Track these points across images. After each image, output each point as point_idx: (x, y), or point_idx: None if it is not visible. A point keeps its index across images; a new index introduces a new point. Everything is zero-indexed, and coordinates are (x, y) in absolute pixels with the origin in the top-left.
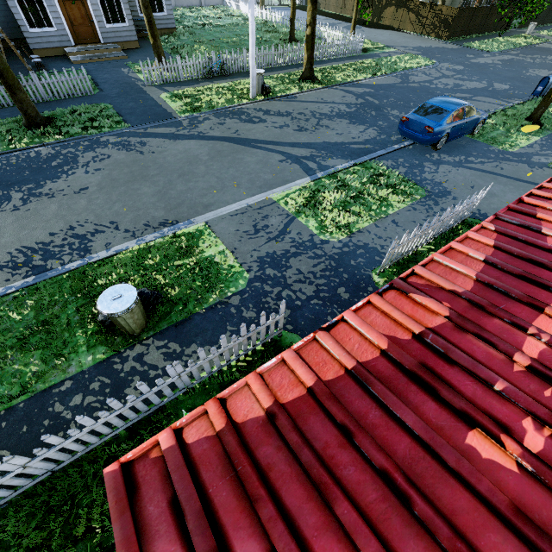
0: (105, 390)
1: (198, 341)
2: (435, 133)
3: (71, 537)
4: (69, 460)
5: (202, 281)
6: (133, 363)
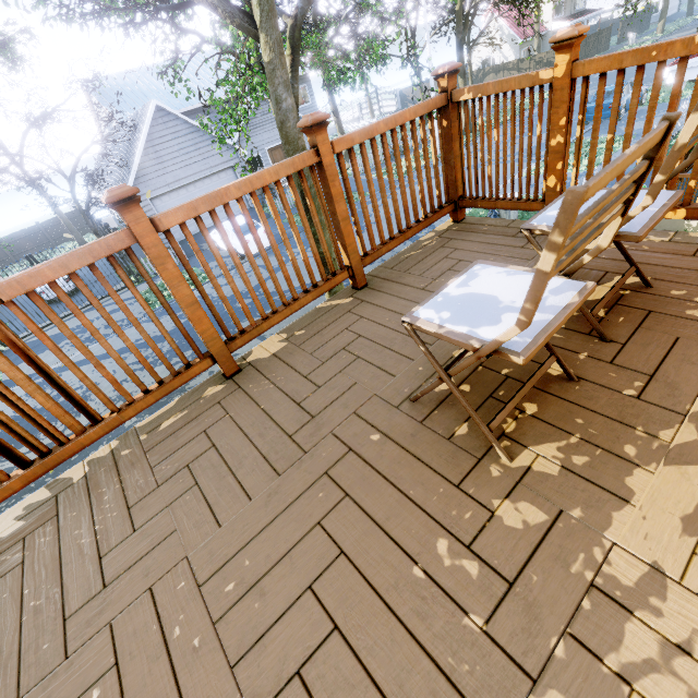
0: None
1: None
2: None
3: None
4: None
5: None
6: None
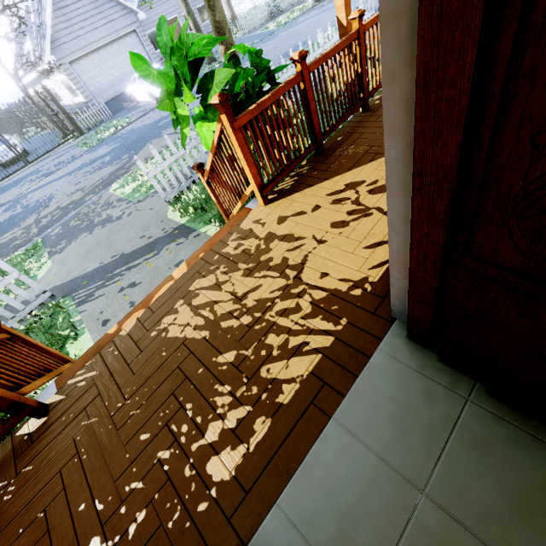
0: None
1: None
2: None
3: None
4: None
5: None
6: None
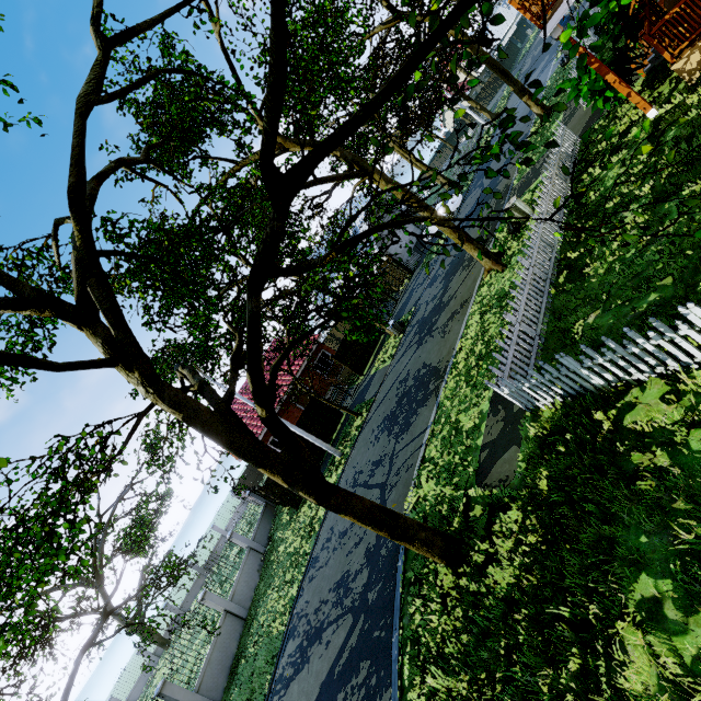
0: None
1: None
2: (565, 16)
3: None
4: None
5: None
6: None
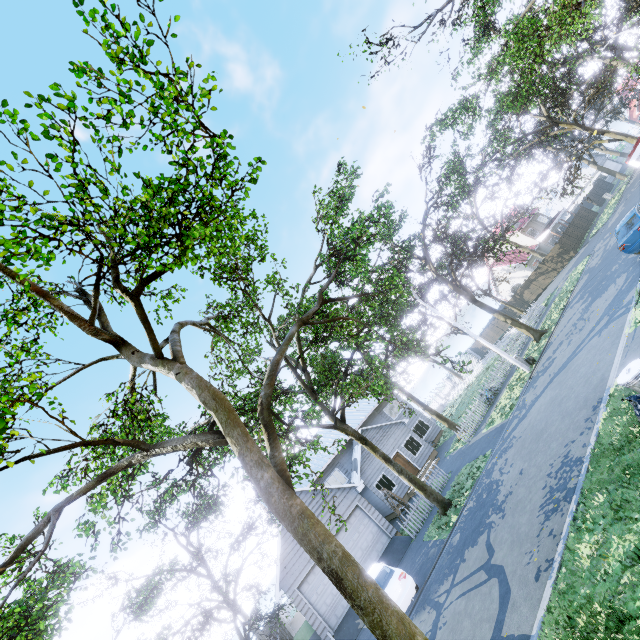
0: None
1: None
2: None
3: None
4: None
5: None
6: None
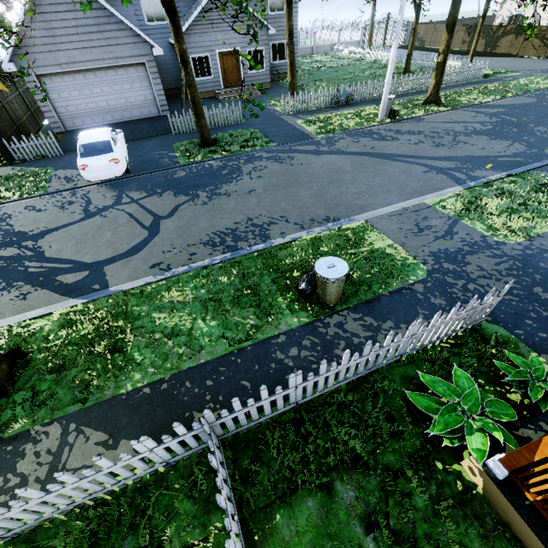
0: (316, 347)
1: (392, 319)
2: None
3: (322, 465)
4: (309, 397)
5: (379, 268)
6: (335, 329)
